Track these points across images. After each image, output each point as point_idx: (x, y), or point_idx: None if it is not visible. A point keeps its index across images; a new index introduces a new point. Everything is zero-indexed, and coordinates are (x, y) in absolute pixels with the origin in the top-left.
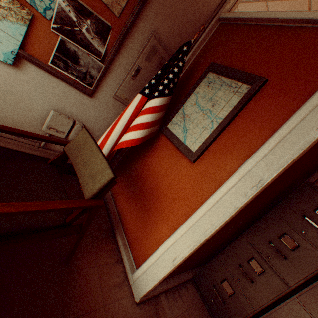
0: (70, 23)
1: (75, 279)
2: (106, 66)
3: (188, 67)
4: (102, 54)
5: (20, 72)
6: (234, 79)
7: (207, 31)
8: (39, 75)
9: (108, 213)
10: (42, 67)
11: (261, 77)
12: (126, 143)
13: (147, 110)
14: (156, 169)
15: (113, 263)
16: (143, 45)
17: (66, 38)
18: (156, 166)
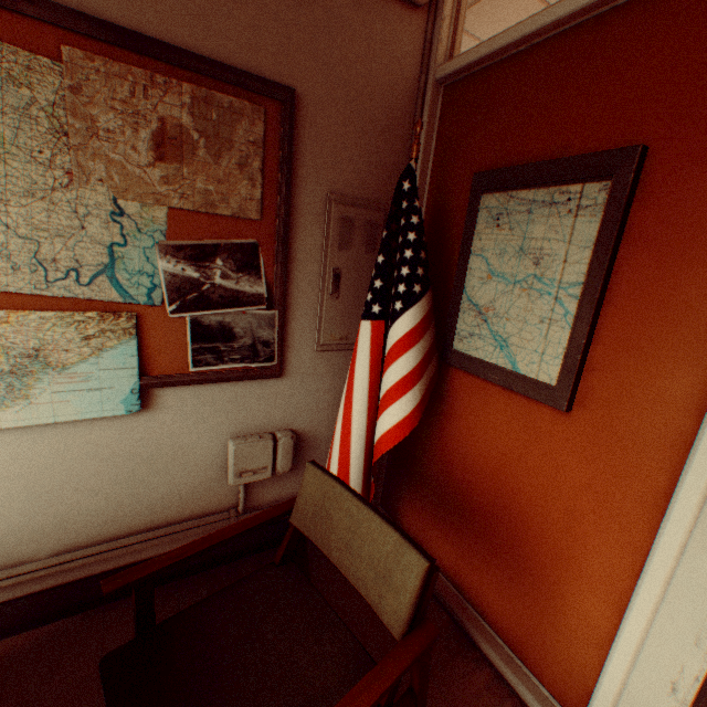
0: (193, 285)
1: None
2: (280, 310)
3: (426, 206)
4: (264, 296)
5: (156, 412)
6: (552, 183)
7: (426, 118)
8: (185, 396)
9: None
10: (184, 382)
11: (624, 149)
12: (392, 435)
13: (397, 346)
14: (481, 452)
15: None
16: (324, 229)
17: (198, 312)
18: (477, 445)
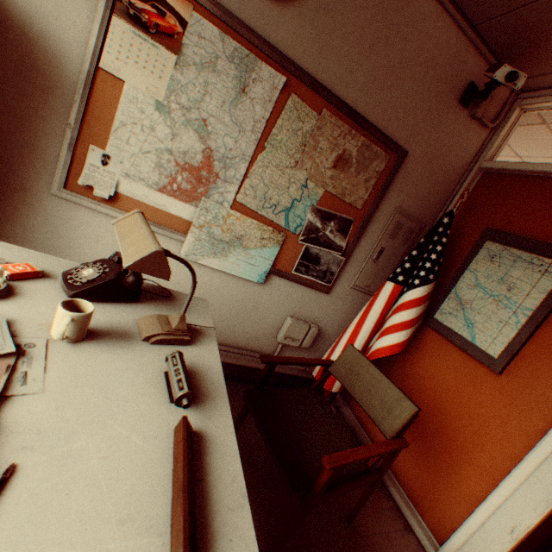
0: (315, 230)
1: (368, 549)
2: (346, 258)
3: None
4: (343, 248)
5: (266, 287)
6: (534, 252)
7: (465, 184)
8: (281, 284)
9: None
10: (286, 277)
11: None
12: (387, 349)
13: (407, 303)
14: (430, 380)
15: (399, 529)
16: (386, 224)
17: (310, 244)
18: (428, 376)
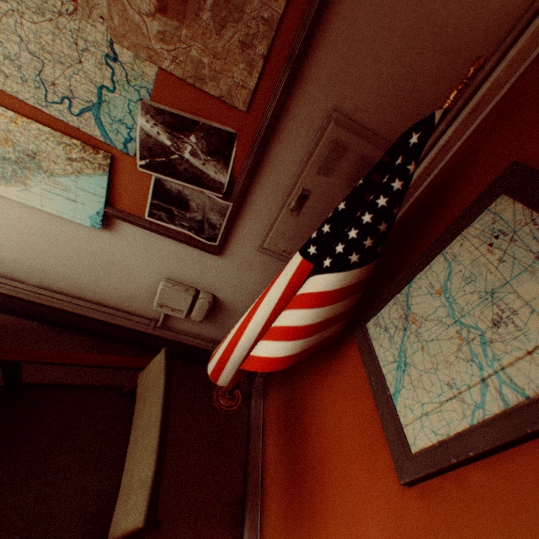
0: (163, 150)
1: None
2: (235, 203)
3: (443, 166)
4: (224, 186)
5: (115, 235)
6: None
7: (512, 53)
8: (139, 234)
9: (246, 460)
10: (138, 224)
11: None
12: (258, 362)
13: (304, 297)
14: (329, 423)
15: None
16: (311, 146)
17: (162, 175)
18: (330, 415)
